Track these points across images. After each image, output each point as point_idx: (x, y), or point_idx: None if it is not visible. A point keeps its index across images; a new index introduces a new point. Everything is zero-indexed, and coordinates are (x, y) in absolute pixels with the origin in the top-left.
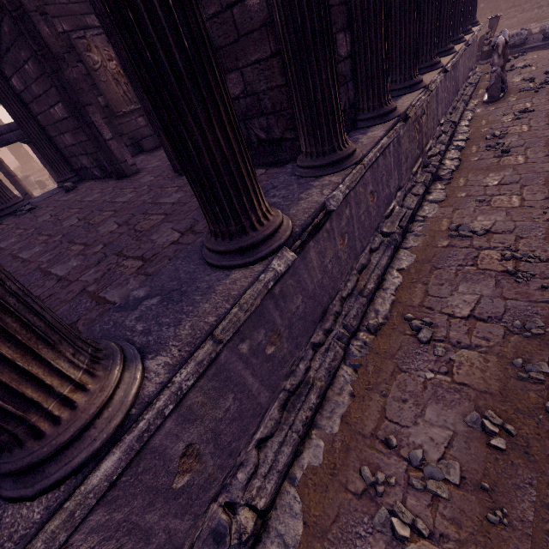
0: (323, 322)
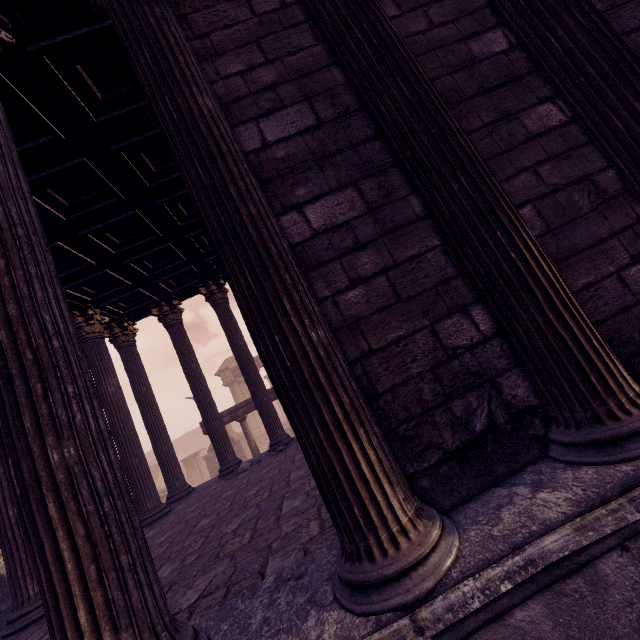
0: None
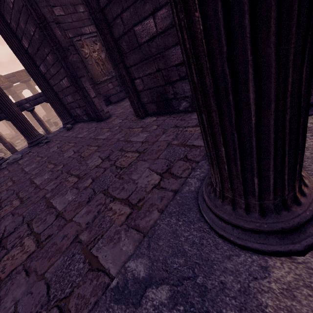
0: None
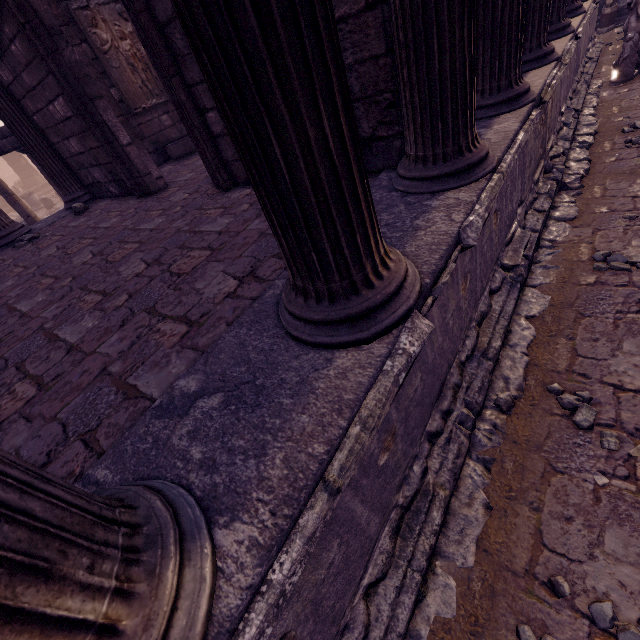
0: (440, 401)
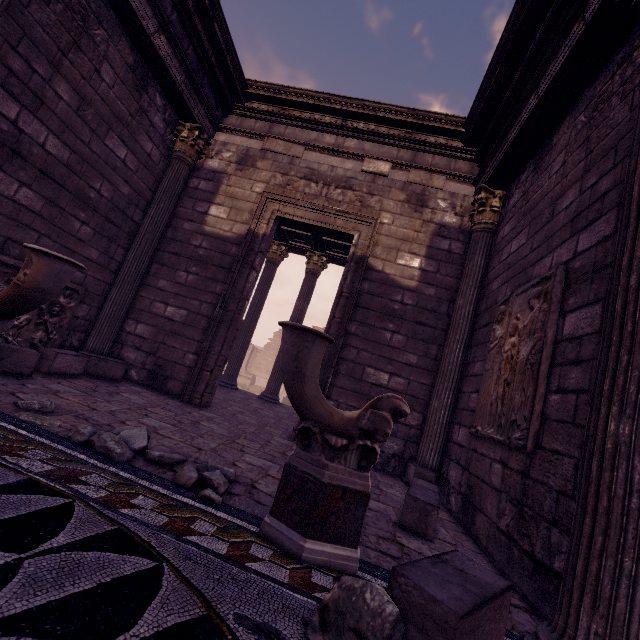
0: None
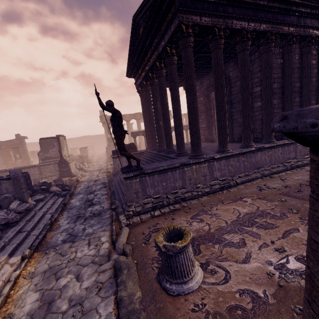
0: (258, 170)
